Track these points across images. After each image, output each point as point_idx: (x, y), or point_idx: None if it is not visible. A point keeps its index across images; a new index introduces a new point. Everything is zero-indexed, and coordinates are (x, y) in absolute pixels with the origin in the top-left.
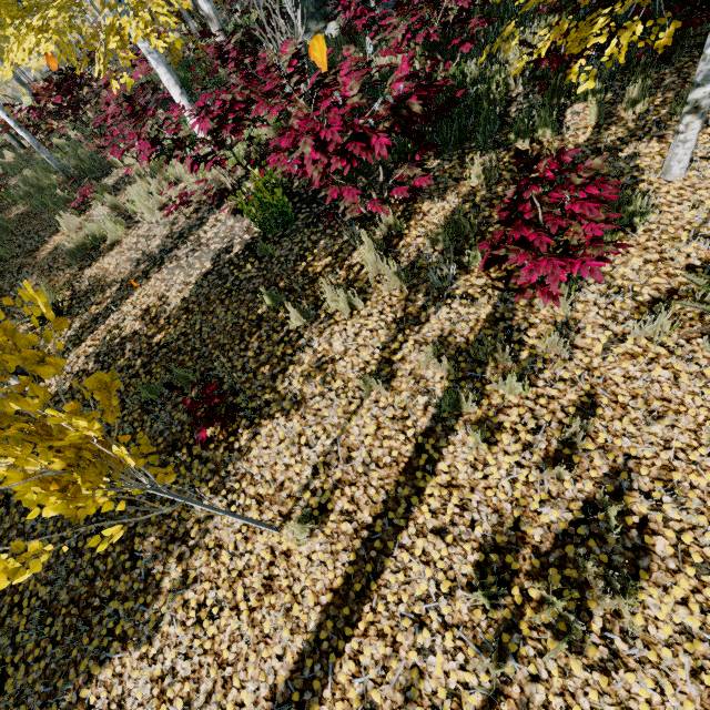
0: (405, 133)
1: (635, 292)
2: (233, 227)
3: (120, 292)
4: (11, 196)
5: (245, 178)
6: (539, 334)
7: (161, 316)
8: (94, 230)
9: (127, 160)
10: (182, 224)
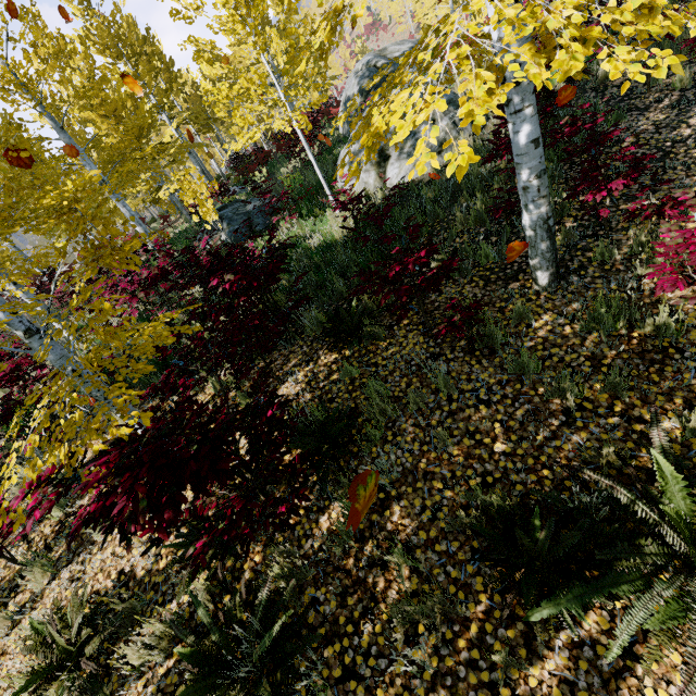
0: (6, 420)
1: (84, 583)
2: None
3: None
4: None
5: None
6: (20, 601)
7: None
8: None
9: None
10: None
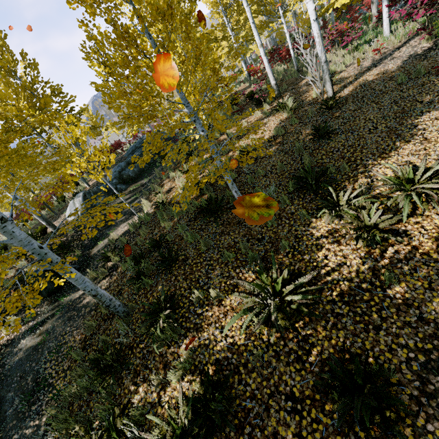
0: None
1: None
2: (413, 49)
3: (357, 76)
4: (267, 82)
5: (409, 40)
6: None
7: (387, 72)
8: (332, 69)
9: (333, 54)
10: (379, 58)
